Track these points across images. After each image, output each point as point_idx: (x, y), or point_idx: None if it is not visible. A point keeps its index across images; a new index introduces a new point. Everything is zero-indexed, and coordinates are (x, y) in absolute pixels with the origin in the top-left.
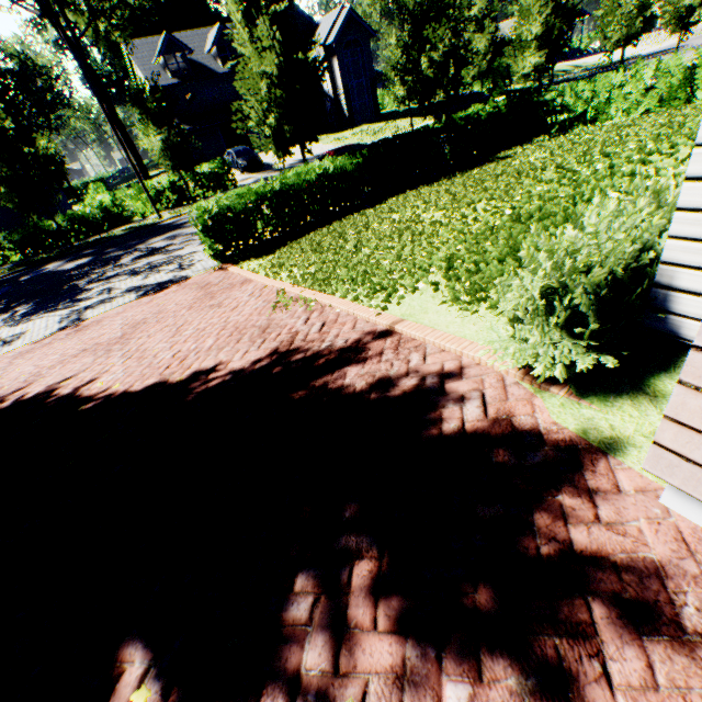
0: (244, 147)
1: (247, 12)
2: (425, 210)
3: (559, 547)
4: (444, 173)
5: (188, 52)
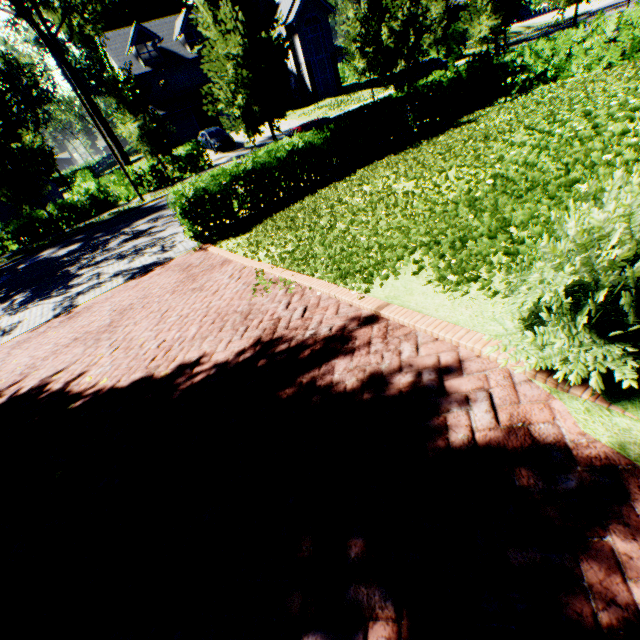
0: (216, 128)
1: None
2: (395, 180)
3: (623, 616)
4: (409, 141)
5: (157, 40)
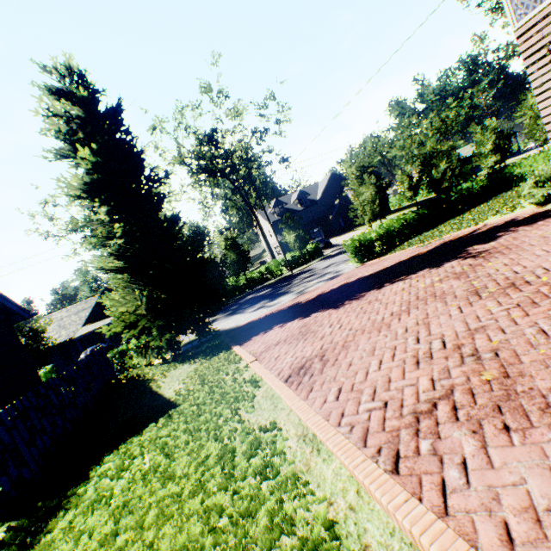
0: (319, 238)
1: (353, 174)
2: (465, 218)
3: None
4: (461, 213)
5: (284, 204)
